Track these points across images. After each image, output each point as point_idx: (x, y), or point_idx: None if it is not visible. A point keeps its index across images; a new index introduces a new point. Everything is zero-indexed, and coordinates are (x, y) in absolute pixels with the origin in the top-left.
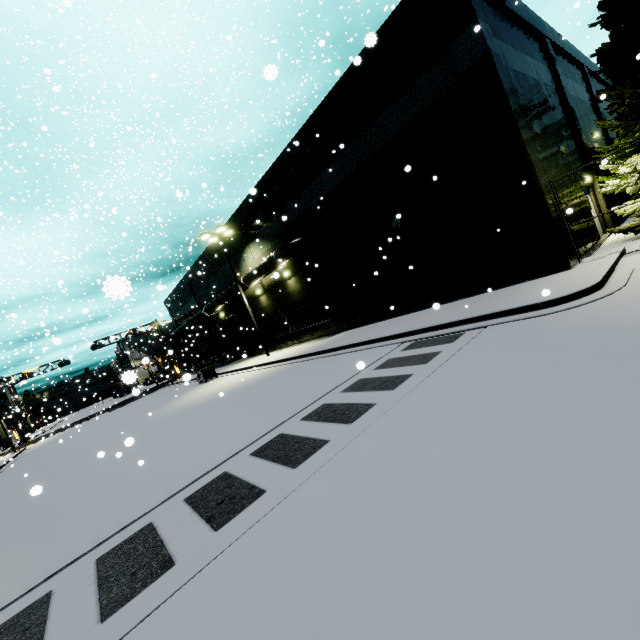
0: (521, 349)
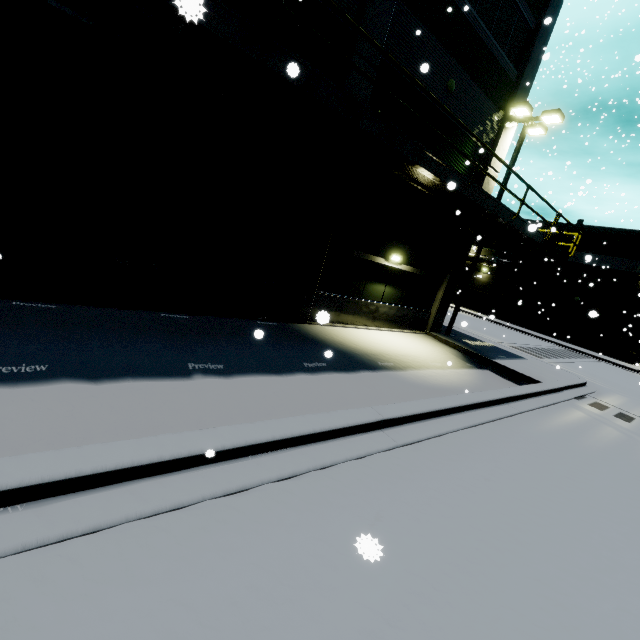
0: (621, 371)
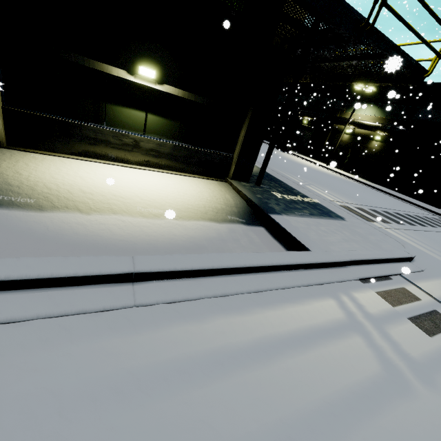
0: None
